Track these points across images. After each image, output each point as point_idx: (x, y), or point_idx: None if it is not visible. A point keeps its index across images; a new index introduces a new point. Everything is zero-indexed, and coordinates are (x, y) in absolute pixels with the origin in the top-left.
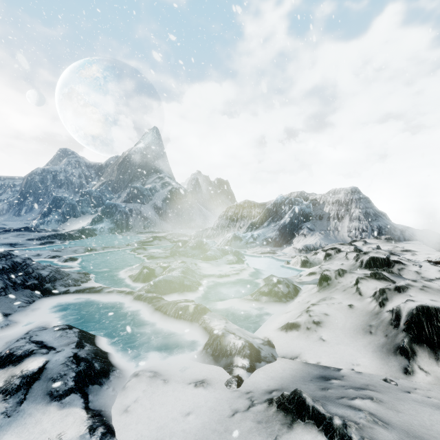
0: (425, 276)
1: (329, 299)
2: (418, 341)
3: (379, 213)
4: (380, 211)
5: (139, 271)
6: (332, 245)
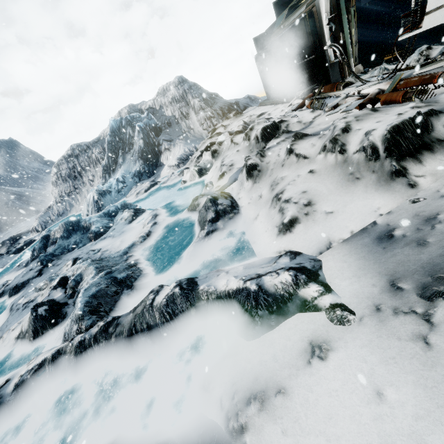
0: (306, 122)
1: (282, 180)
2: (401, 158)
3: (212, 95)
4: (212, 93)
5: (31, 319)
6: (203, 143)
